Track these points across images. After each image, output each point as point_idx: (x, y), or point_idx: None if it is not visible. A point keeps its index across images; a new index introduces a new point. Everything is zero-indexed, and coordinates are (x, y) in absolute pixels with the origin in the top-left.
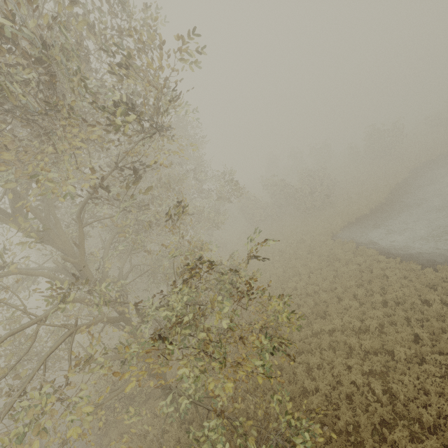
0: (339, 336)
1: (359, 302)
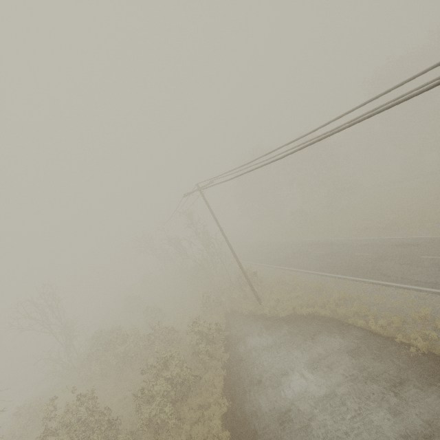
0: None
1: None
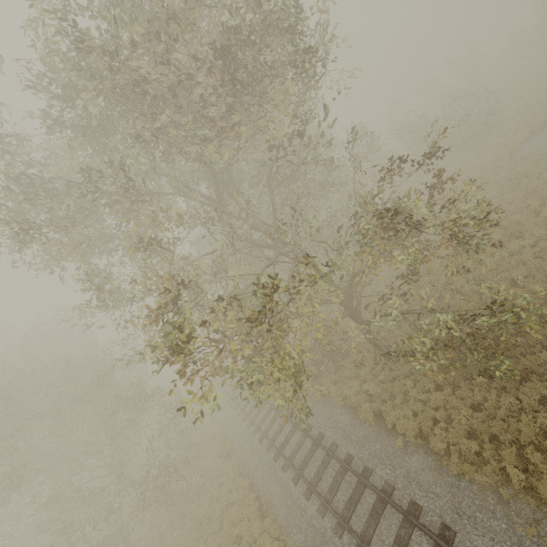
0: (545, 244)
1: None
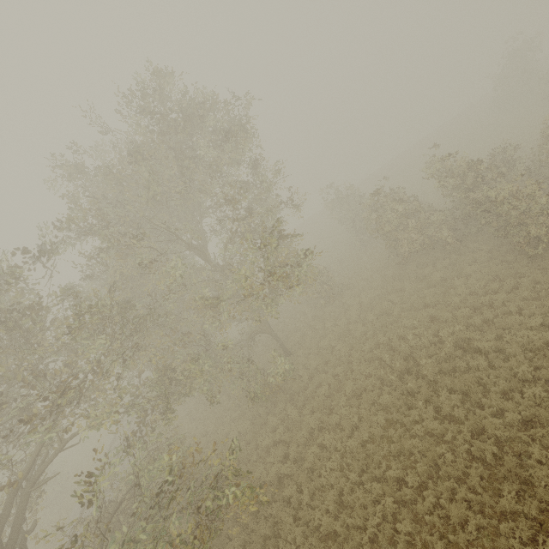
0: None
1: None
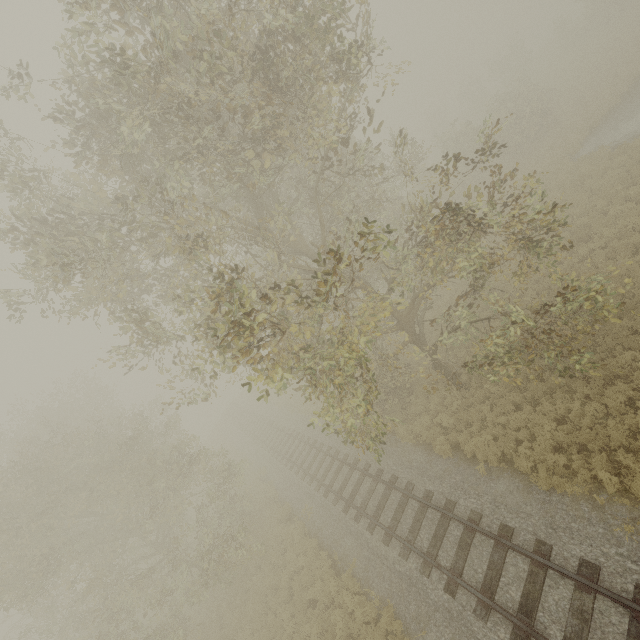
0: (616, 243)
1: (635, 203)
